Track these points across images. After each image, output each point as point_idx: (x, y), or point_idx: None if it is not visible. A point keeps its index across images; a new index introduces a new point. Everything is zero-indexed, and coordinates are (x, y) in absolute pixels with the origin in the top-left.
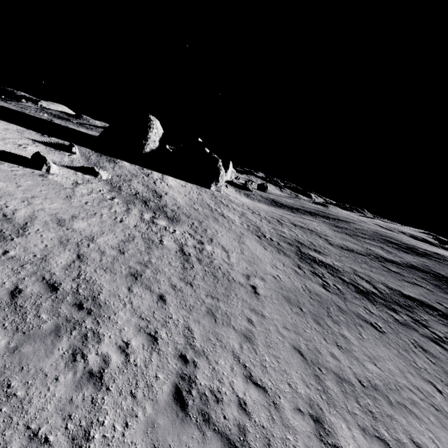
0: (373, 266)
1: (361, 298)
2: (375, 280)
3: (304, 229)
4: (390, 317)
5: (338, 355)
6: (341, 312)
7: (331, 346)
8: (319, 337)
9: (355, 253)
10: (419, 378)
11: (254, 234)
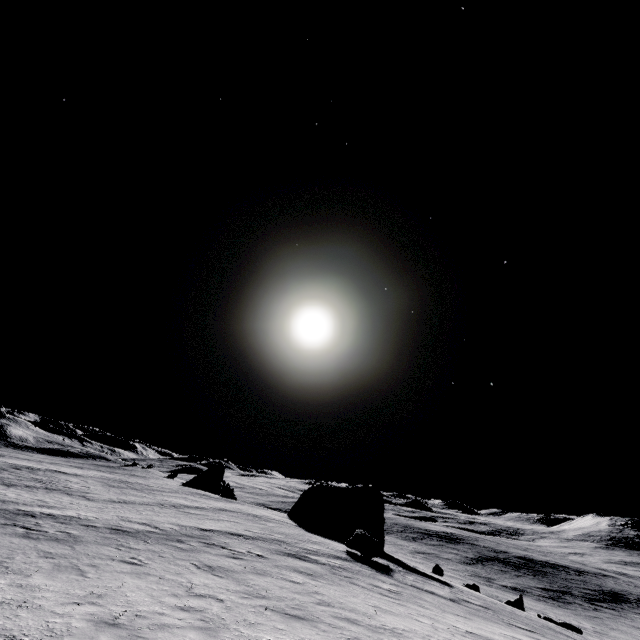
0: (498, 572)
1: (564, 604)
2: (526, 585)
3: (427, 554)
4: (581, 608)
5: (638, 637)
6: (592, 618)
7: (632, 635)
8: (627, 634)
9: (475, 565)
10: (636, 630)
11: (487, 586)
